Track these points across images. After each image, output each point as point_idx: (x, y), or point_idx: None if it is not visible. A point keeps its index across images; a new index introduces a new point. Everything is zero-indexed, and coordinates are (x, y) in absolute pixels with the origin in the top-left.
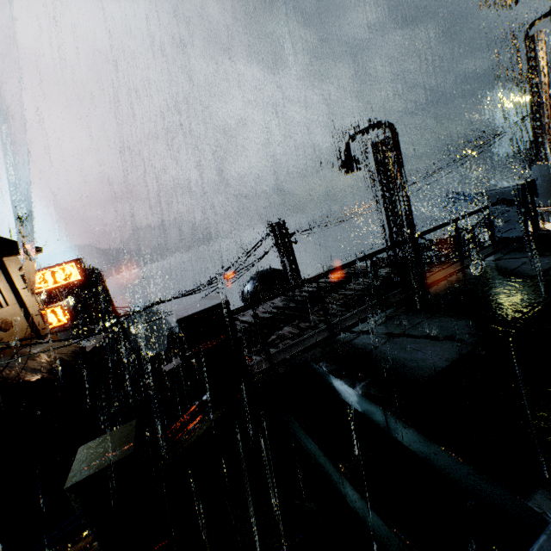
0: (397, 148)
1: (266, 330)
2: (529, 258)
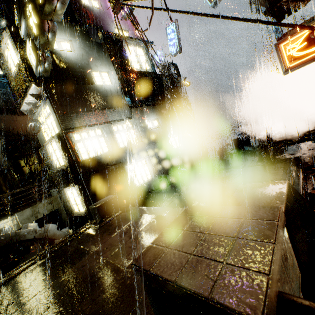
0: None
1: None
2: None
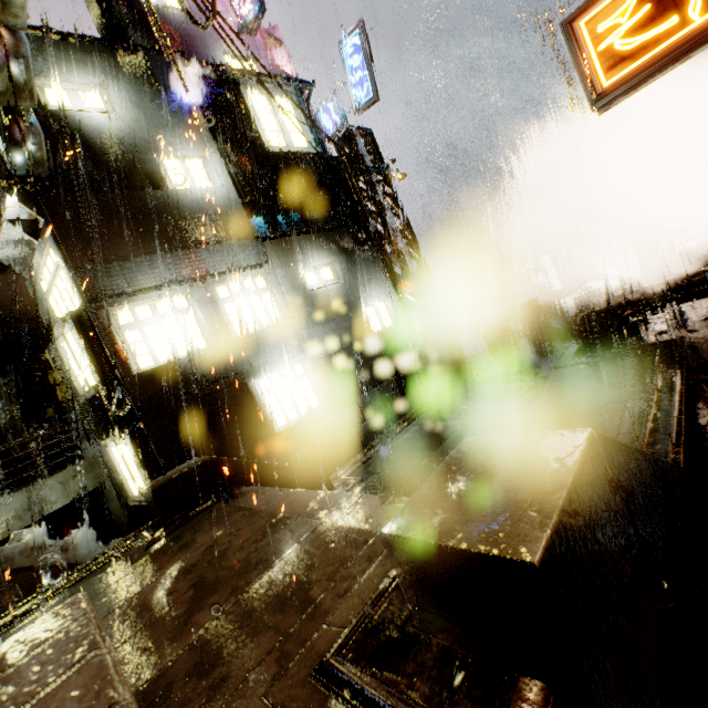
0: None
1: None
2: None
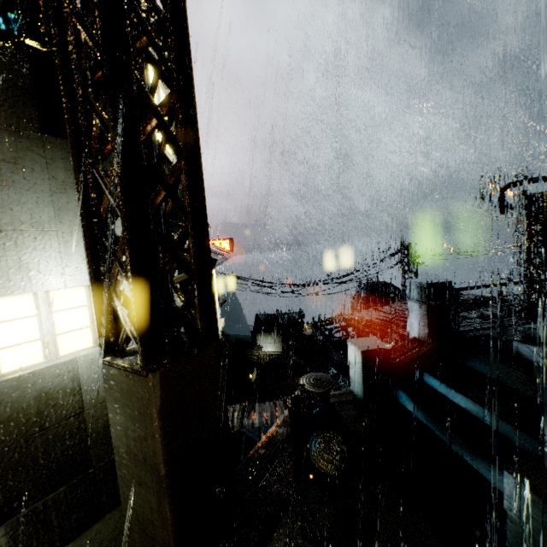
0: None
1: None
2: None
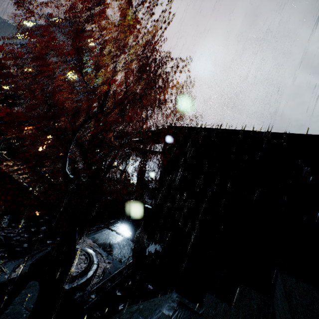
0: None
1: None
2: None
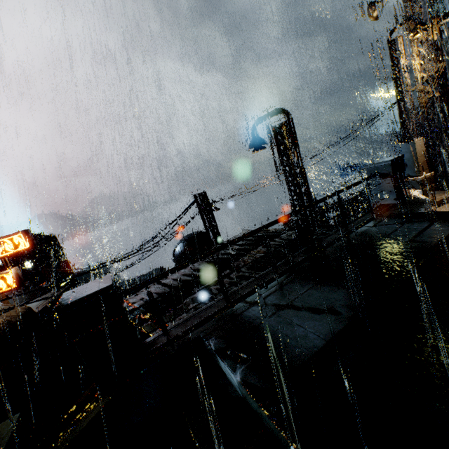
0: (293, 130)
1: (182, 293)
2: (400, 225)
